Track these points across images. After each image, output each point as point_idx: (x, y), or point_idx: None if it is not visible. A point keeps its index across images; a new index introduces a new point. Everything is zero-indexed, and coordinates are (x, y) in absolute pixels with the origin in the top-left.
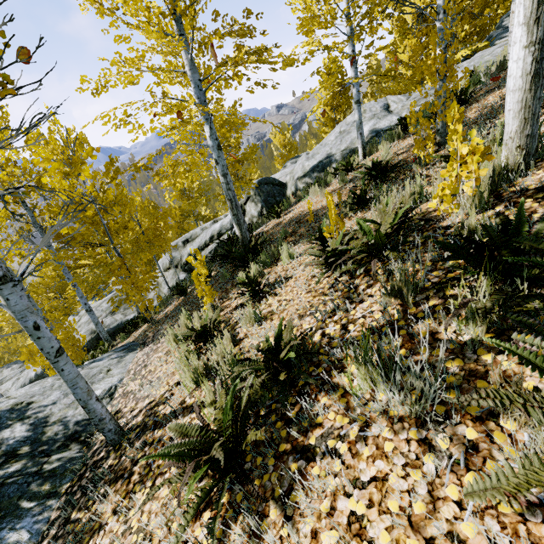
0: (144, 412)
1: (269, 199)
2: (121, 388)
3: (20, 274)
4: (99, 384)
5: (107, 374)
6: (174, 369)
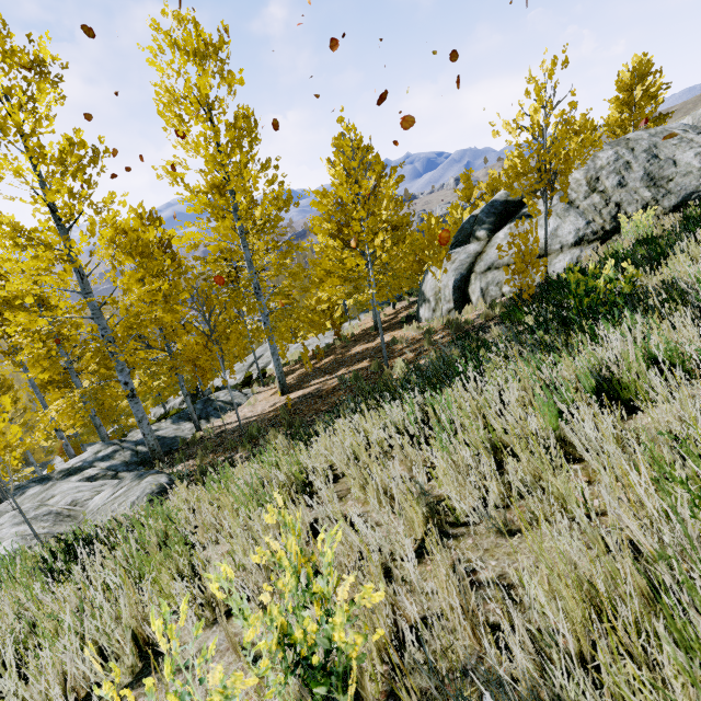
0: None
1: (193, 397)
2: None
3: None
4: None
5: None
6: None
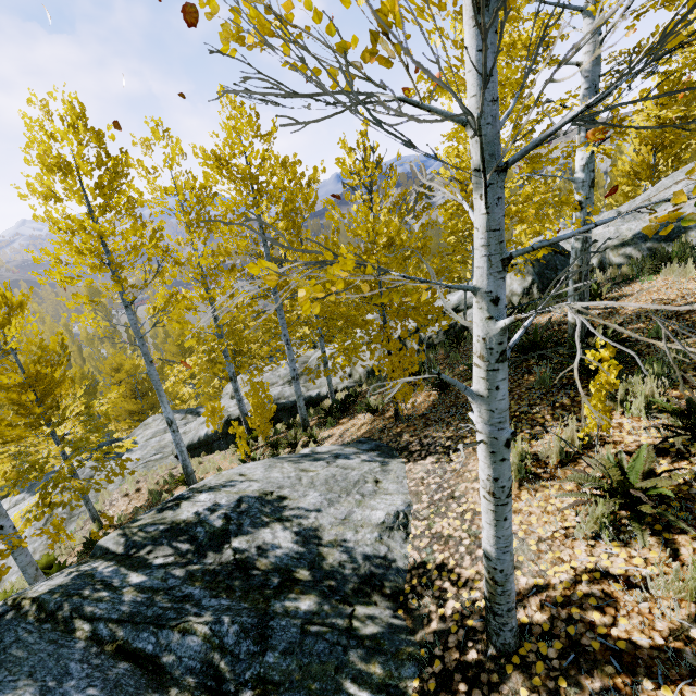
0: (538, 604)
1: (547, 272)
2: (416, 520)
3: (510, 348)
4: (374, 501)
5: (378, 487)
6: (554, 532)
